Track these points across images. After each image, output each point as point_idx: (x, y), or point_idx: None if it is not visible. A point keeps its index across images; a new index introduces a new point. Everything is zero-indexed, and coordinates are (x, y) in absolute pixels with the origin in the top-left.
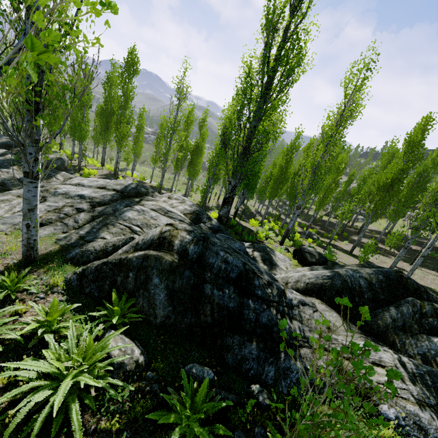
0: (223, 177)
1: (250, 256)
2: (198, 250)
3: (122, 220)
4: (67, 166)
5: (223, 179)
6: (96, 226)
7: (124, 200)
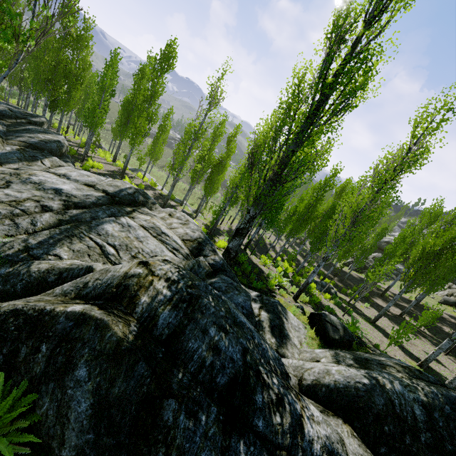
0: (242, 200)
1: (256, 317)
2: (175, 321)
3: (96, 233)
4: (65, 152)
5: (241, 202)
6: (56, 235)
7: (111, 207)
